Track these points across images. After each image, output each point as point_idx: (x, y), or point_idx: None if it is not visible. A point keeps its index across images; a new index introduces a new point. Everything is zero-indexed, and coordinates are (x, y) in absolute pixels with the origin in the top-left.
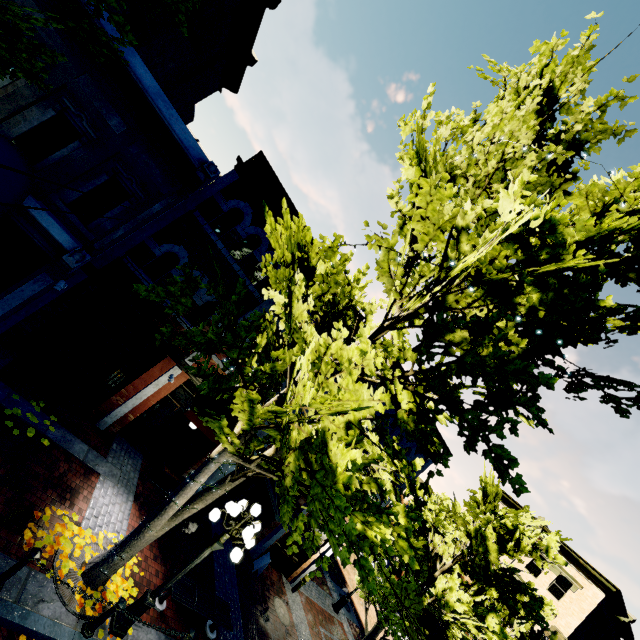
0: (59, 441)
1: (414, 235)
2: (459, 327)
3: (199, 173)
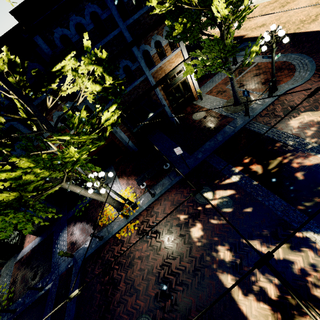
0: (90, 199)
1: None
2: None
3: None
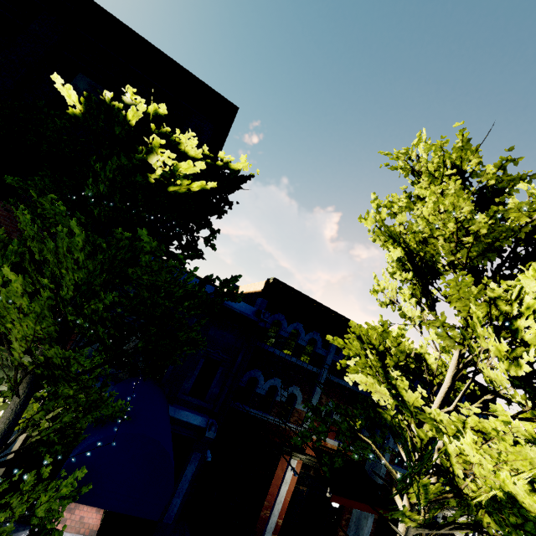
0: None
1: (426, 290)
2: (517, 346)
3: (260, 323)
